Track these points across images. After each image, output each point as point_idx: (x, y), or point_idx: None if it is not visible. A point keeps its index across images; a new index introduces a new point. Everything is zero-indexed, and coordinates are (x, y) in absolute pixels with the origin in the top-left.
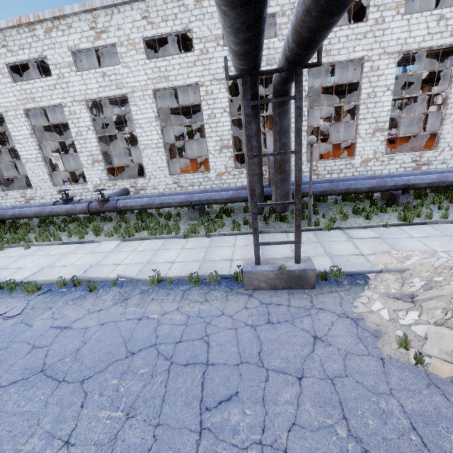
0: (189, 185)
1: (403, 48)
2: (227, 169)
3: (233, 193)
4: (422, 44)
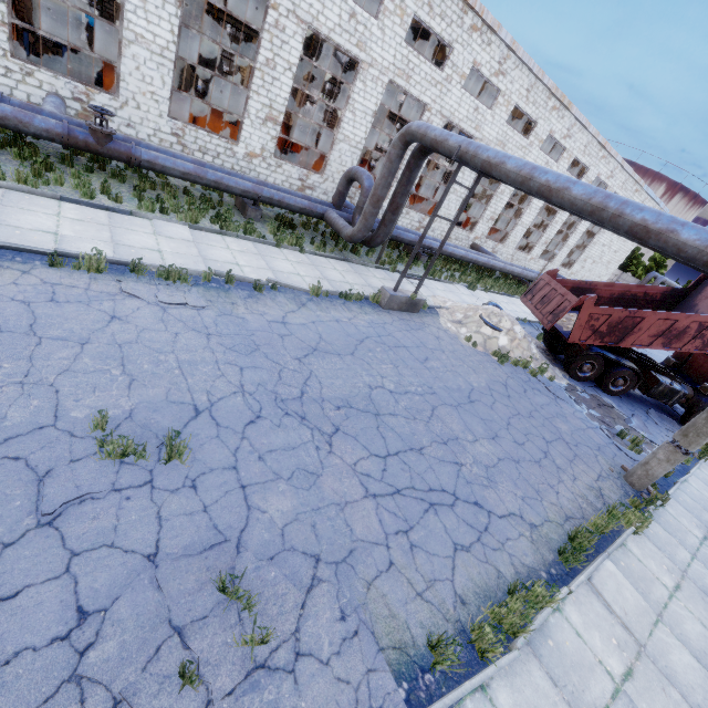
0: (198, 150)
1: (451, 117)
2: (264, 152)
3: (310, 204)
4: (461, 122)
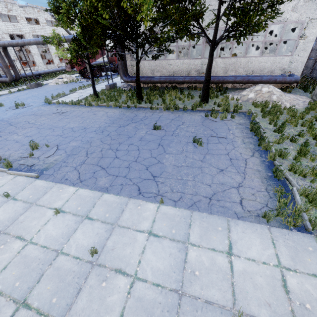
0: None
1: (9, 32)
2: None
3: None
4: (13, 32)
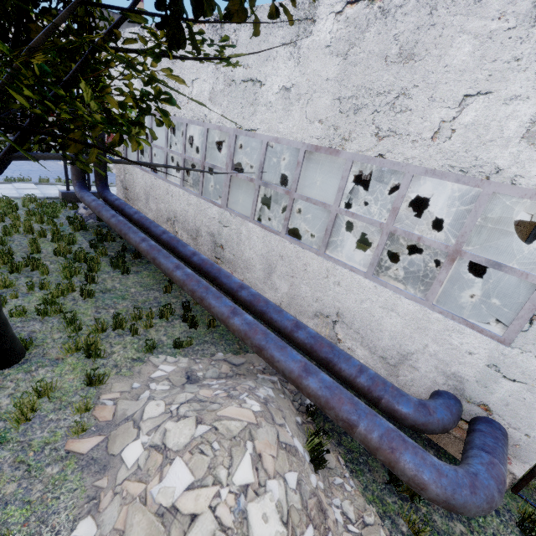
0: None
1: None
2: None
3: None
4: None
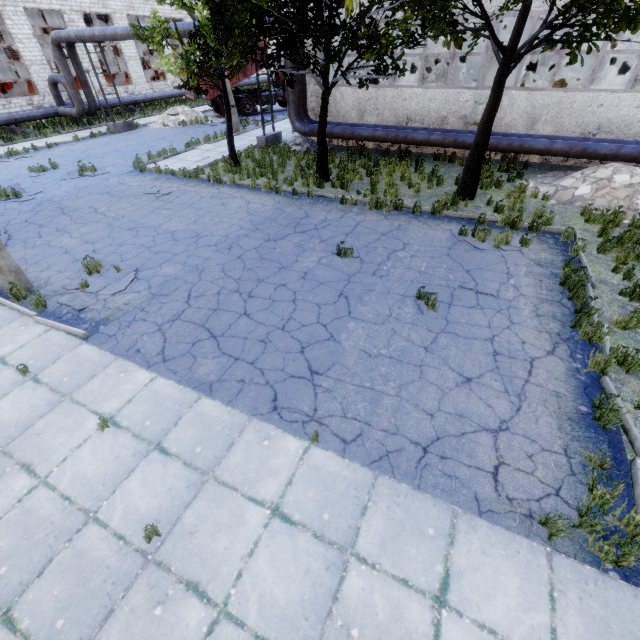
0: None
1: (82, 9)
2: None
3: (45, 111)
4: (91, 9)
